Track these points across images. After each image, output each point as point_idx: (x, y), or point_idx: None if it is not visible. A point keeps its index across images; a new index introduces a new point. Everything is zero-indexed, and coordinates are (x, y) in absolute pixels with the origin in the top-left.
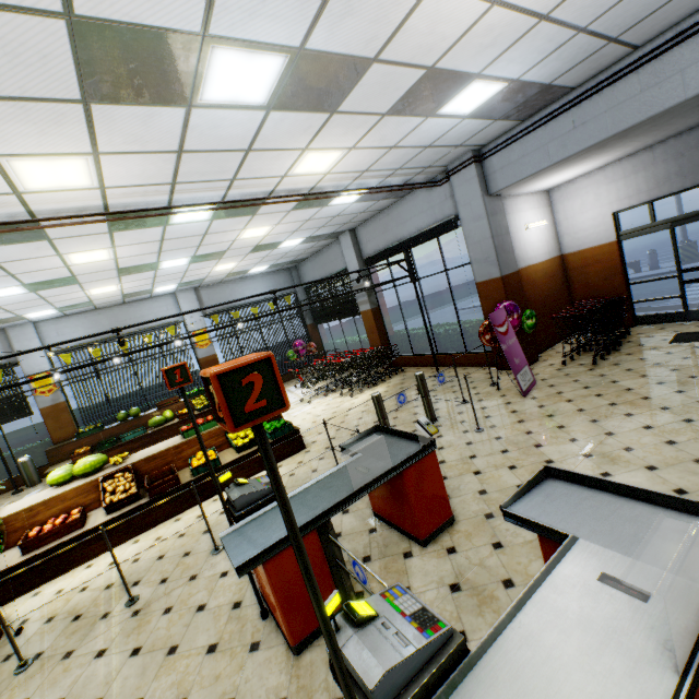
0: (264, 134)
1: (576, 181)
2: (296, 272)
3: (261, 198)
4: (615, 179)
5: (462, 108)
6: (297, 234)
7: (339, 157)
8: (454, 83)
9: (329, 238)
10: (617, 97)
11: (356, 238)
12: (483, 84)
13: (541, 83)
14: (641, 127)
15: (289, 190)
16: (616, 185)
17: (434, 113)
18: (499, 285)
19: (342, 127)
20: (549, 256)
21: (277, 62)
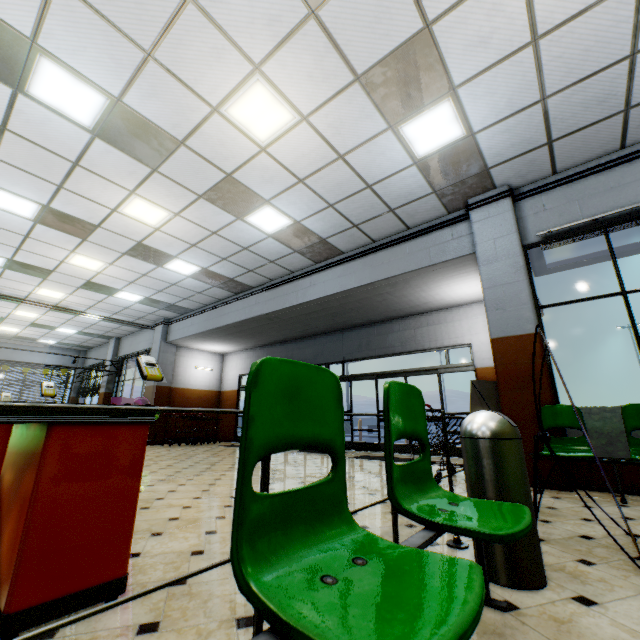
0: (8, 275)
1: (233, 354)
2: (85, 355)
3: (15, 297)
4: (243, 358)
5: (129, 298)
6: (68, 326)
7: (66, 295)
8: (111, 288)
9: (103, 338)
10: (201, 319)
11: (120, 344)
12: (130, 293)
13: (168, 302)
14: (211, 334)
15: (41, 300)
16: (243, 361)
17: (112, 295)
18: (152, 390)
19: (56, 285)
20: (209, 388)
21: (3, 259)
